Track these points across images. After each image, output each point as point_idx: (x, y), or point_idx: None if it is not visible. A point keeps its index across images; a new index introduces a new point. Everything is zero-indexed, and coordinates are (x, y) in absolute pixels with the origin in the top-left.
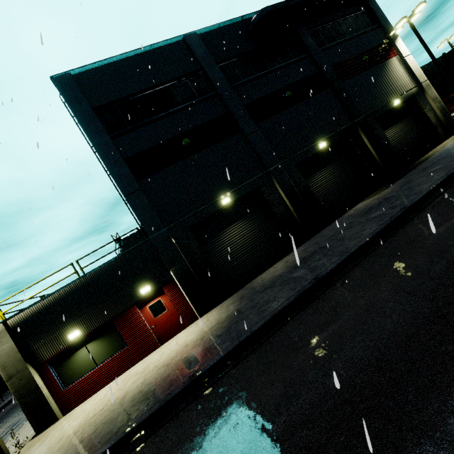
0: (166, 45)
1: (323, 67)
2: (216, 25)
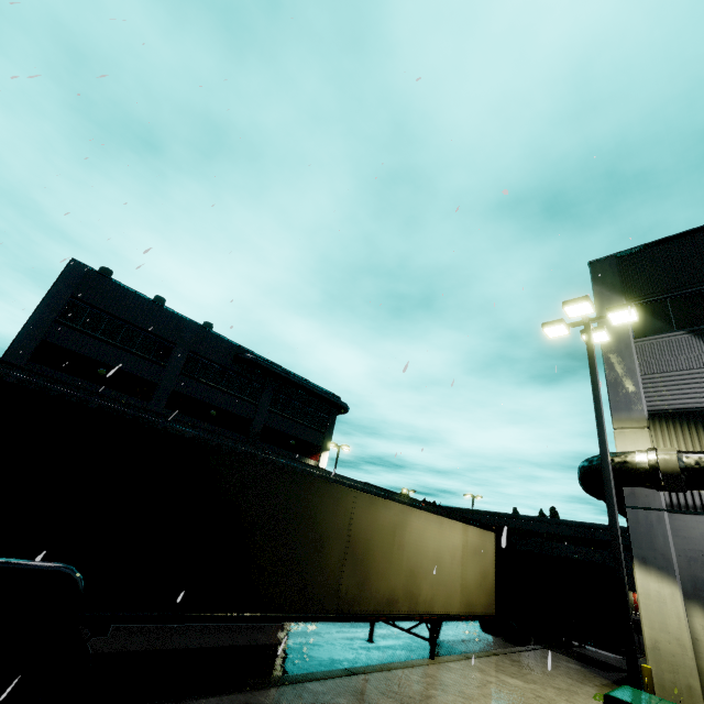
0: (173, 313)
1: (257, 421)
2: (219, 334)
